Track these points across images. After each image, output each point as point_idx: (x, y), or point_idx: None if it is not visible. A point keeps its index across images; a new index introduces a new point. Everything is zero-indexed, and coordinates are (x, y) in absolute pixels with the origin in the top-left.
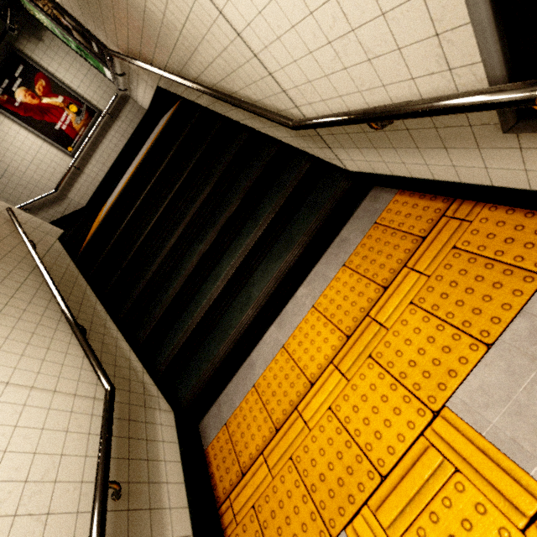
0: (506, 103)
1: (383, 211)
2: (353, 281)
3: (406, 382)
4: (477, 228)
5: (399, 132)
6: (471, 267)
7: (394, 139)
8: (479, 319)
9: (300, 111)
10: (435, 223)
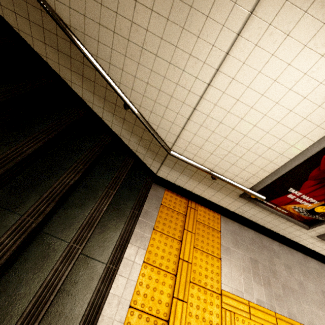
0: (259, 198)
1: (162, 198)
2: (164, 239)
3: (208, 286)
4: (200, 213)
5: (210, 180)
6: (204, 229)
7: (204, 181)
8: (214, 249)
9: (173, 146)
10: (186, 209)
